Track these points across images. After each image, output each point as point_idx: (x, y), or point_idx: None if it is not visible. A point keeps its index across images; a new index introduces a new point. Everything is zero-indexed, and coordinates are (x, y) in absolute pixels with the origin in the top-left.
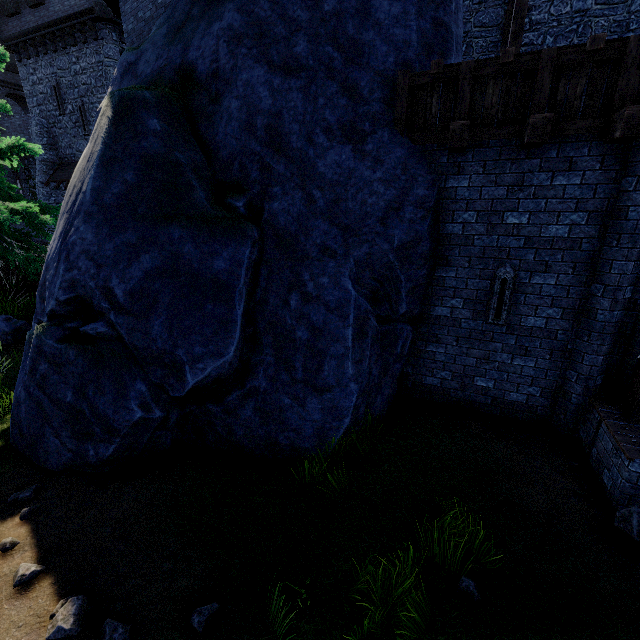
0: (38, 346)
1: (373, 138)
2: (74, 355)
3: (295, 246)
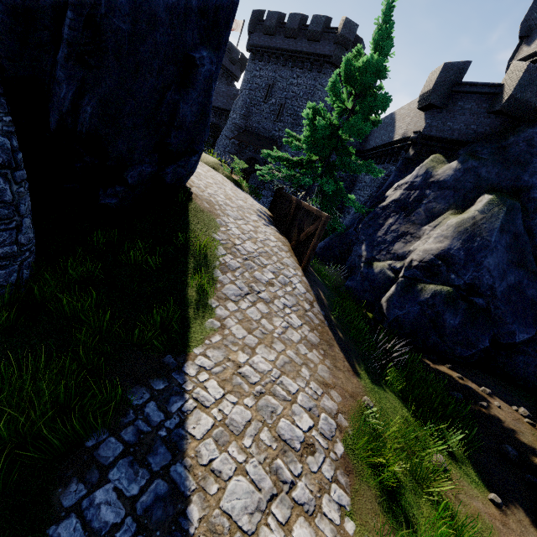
0: (446, 296)
1: None
2: (465, 307)
3: None
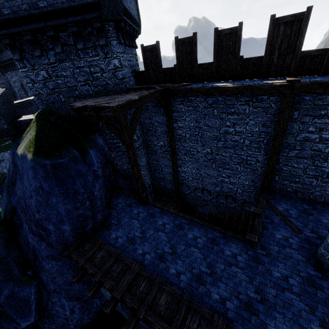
0: None
1: (61, 260)
2: None
3: (46, 288)
